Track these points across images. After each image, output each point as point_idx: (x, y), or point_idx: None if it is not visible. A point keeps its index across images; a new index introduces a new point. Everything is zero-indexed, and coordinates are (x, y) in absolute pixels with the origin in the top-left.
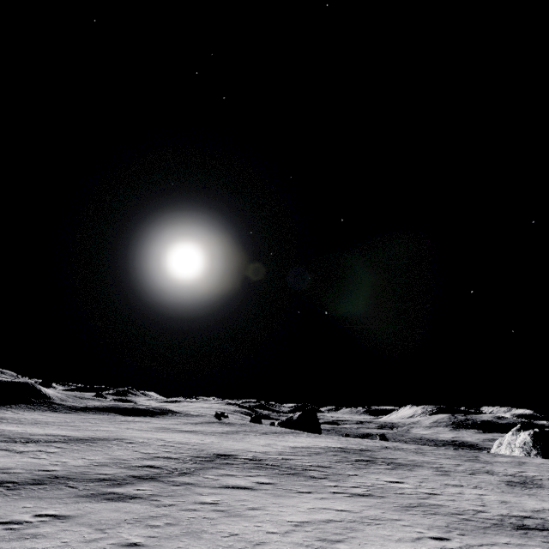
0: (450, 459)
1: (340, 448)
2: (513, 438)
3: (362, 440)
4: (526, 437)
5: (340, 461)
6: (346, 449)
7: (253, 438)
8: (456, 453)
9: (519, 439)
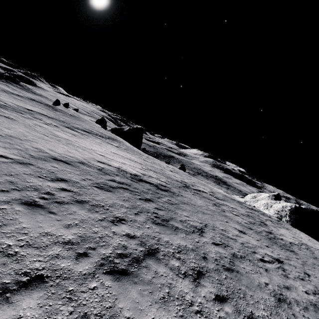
0: (253, 231)
1: (134, 176)
2: (272, 202)
3: (166, 167)
4: (286, 207)
5: (42, 290)
6: (141, 180)
7: (19, 123)
8: (245, 211)
9: (279, 205)
